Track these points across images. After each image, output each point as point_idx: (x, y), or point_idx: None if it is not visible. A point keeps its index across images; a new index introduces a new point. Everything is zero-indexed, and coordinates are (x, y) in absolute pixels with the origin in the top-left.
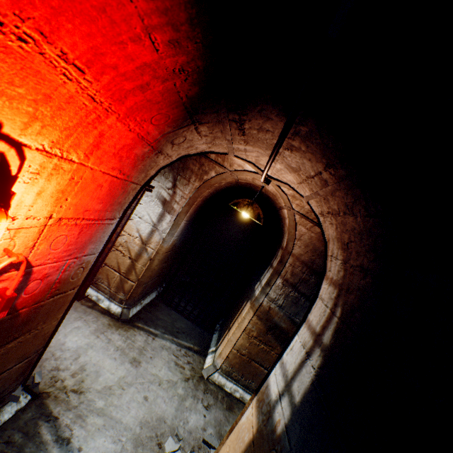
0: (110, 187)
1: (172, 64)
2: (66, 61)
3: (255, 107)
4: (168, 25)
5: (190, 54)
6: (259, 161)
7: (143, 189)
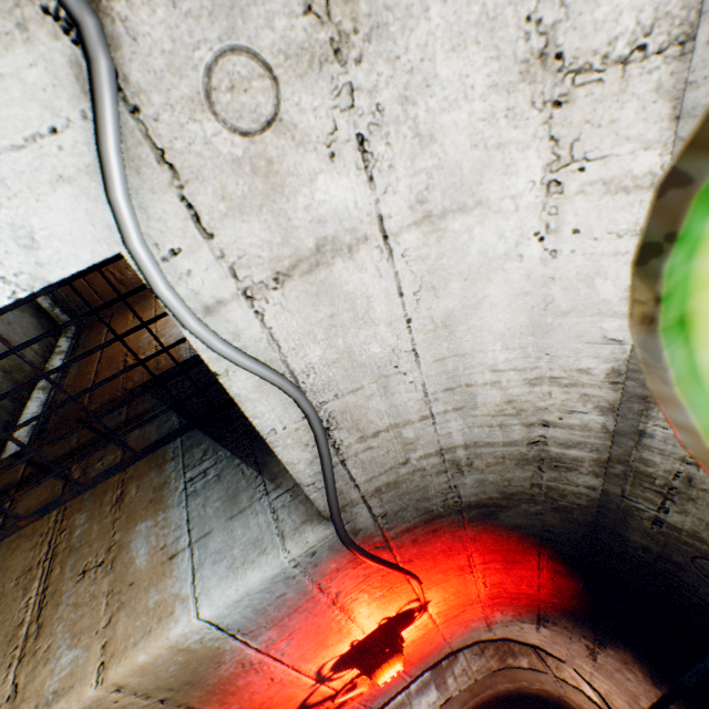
0: (434, 644)
1: (544, 597)
2: (482, 581)
3: (615, 652)
4: (554, 589)
5: (562, 601)
6: (611, 697)
7: (450, 654)
